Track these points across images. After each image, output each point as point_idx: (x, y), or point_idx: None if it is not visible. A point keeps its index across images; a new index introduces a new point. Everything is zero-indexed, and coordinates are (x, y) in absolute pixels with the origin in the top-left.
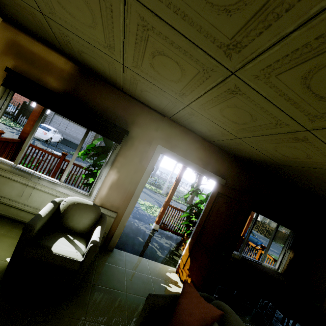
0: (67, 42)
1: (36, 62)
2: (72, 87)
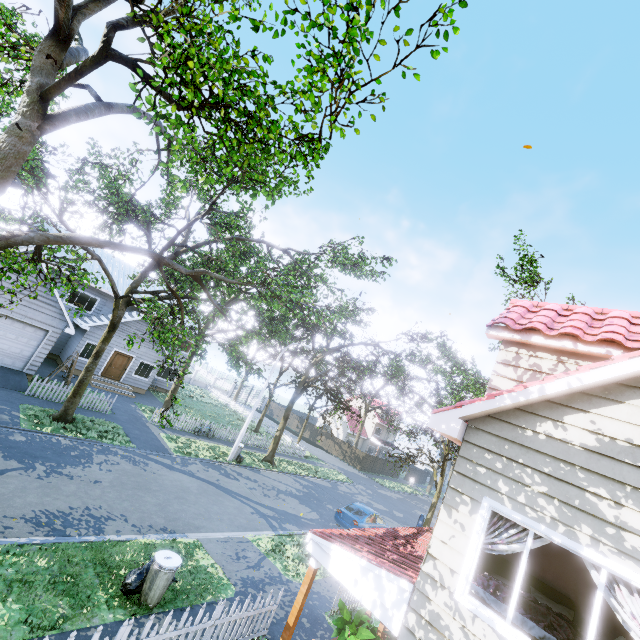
0: None
1: None
2: None
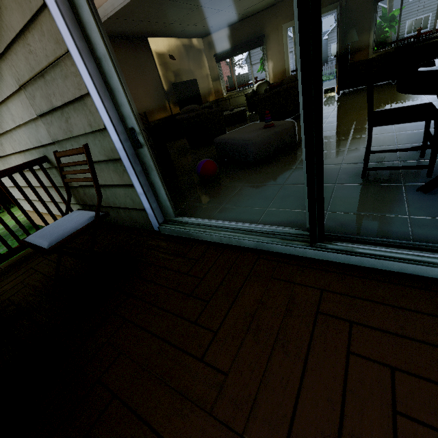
0: (220, 25)
1: (218, 43)
2: (232, 39)
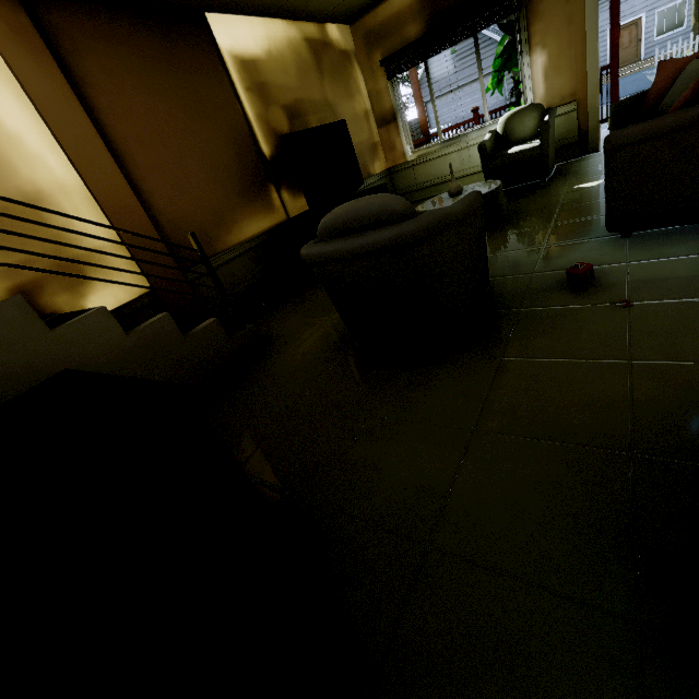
0: None
1: (390, 29)
2: (429, 12)
